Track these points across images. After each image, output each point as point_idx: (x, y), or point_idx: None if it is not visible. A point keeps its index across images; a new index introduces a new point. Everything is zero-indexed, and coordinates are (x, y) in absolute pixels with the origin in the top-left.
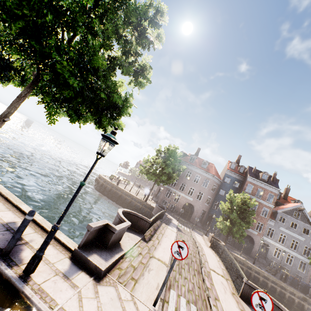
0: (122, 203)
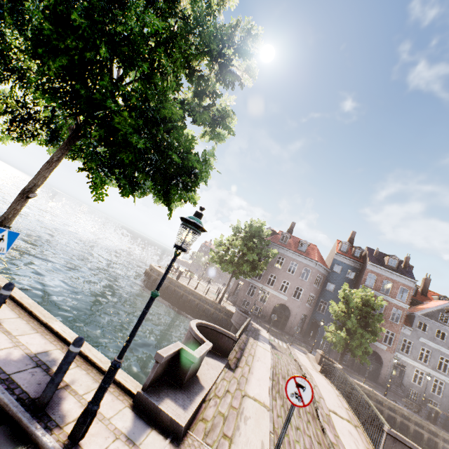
0: (185, 306)
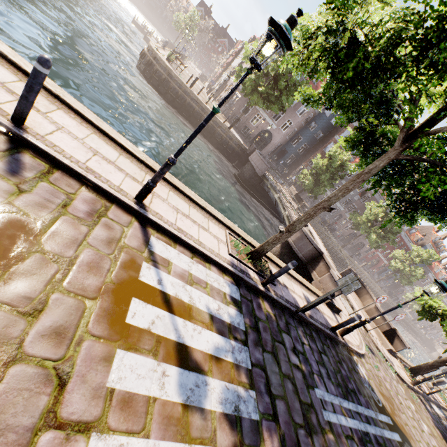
0: (197, 124)
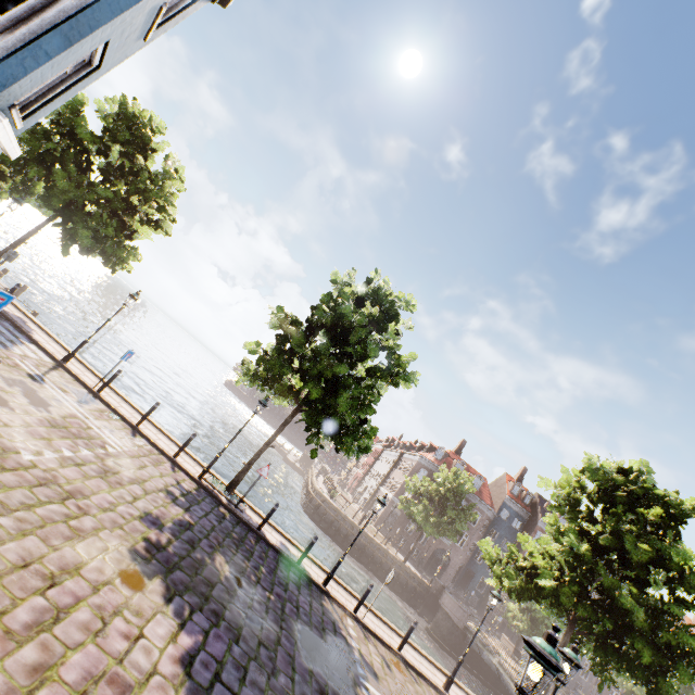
0: (369, 563)
